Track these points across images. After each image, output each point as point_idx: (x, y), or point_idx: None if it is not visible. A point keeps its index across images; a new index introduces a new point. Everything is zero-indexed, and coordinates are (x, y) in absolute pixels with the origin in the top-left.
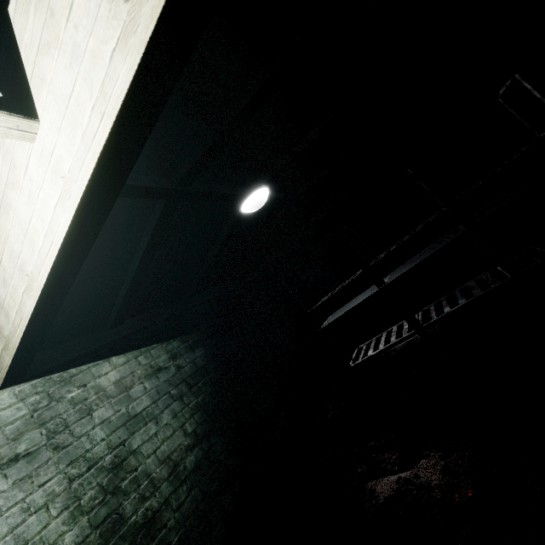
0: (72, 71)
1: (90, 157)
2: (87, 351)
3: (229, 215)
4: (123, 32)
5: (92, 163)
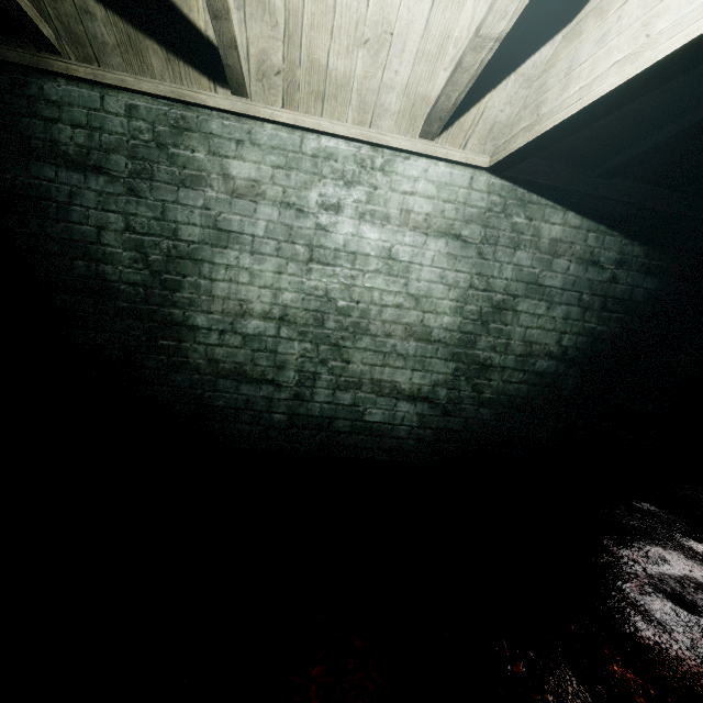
0: None
1: None
2: (558, 185)
3: None
4: None
5: None
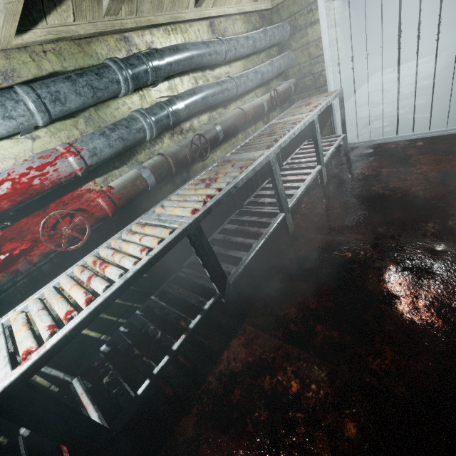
0: None
1: None
2: None
3: None
4: None
5: None
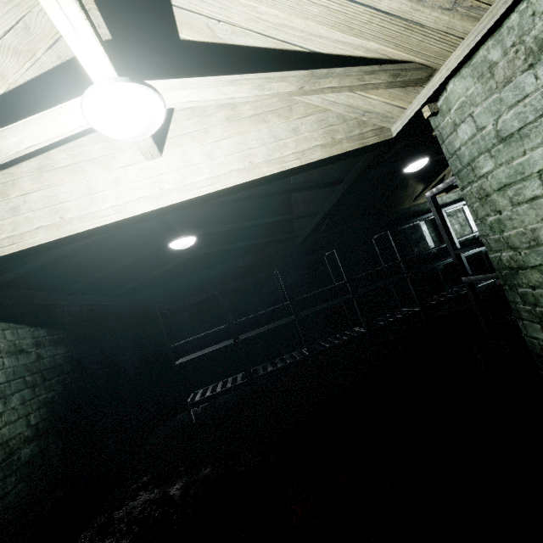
0: (204, 158)
1: (191, 193)
2: None
3: (141, 241)
4: (243, 169)
5: (191, 196)
